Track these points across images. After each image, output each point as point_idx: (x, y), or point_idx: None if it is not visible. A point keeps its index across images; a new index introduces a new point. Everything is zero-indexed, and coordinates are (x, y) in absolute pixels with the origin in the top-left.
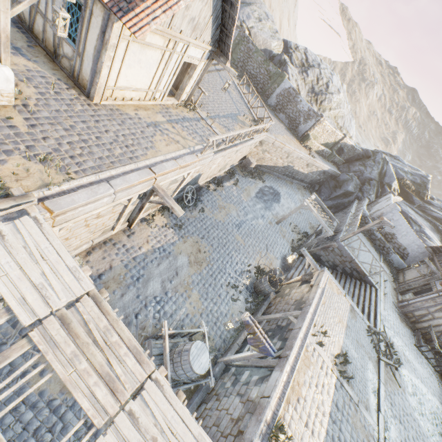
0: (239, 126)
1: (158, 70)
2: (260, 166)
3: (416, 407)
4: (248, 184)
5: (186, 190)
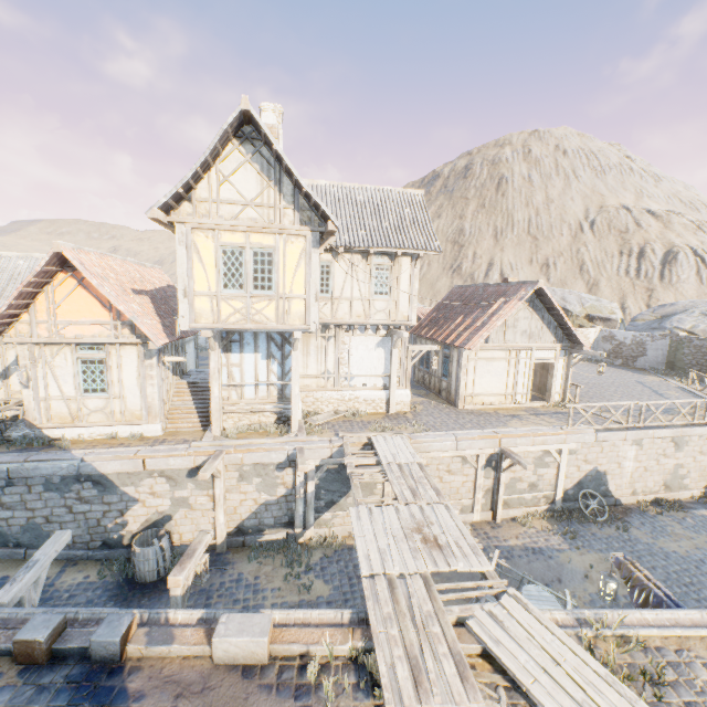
0: (674, 416)
1: (509, 375)
2: None
3: None
4: None
5: (580, 493)
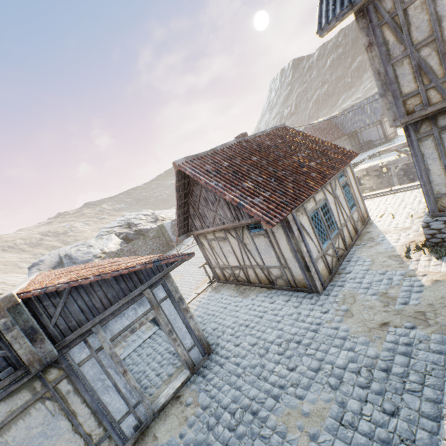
0: None
1: None
2: None
3: None
4: None
5: None
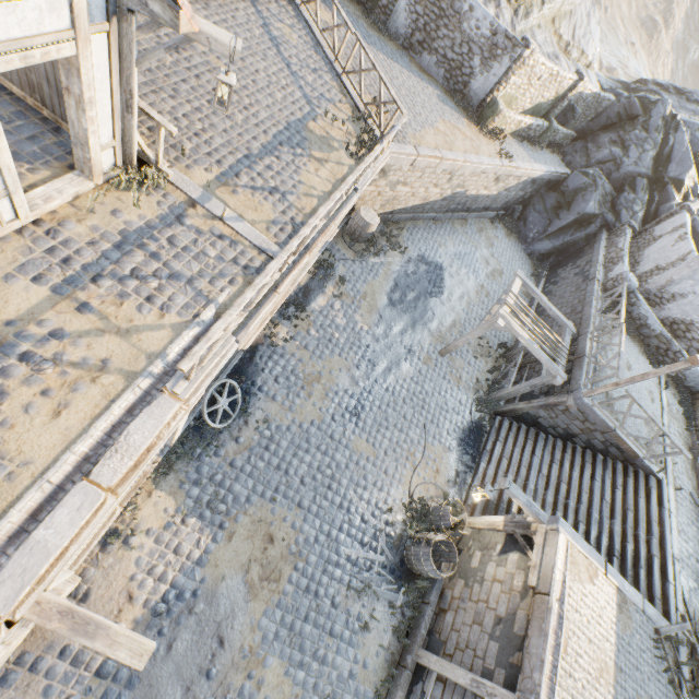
0: (316, 162)
1: None
2: (390, 214)
3: None
4: (368, 275)
5: (206, 402)
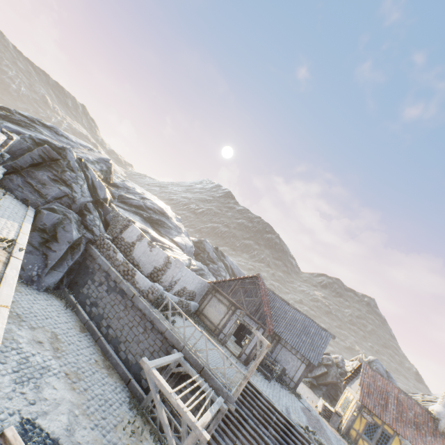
0: None
1: None
2: None
3: (330, 444)
4: None
5: None
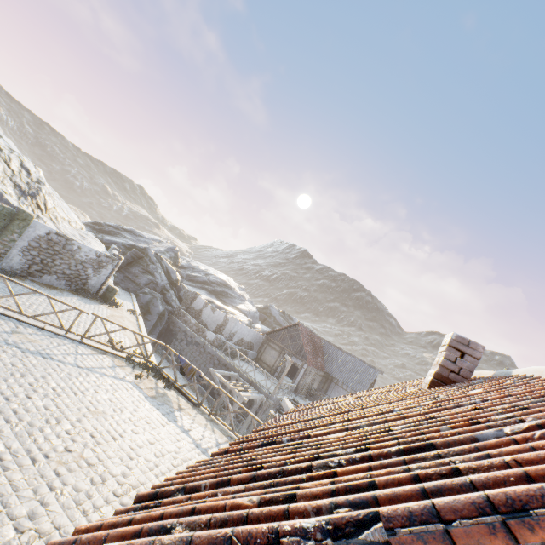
0: (183, 410)
1: None
2: None
3: None
4: None
5: None
